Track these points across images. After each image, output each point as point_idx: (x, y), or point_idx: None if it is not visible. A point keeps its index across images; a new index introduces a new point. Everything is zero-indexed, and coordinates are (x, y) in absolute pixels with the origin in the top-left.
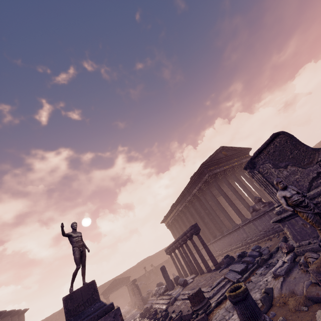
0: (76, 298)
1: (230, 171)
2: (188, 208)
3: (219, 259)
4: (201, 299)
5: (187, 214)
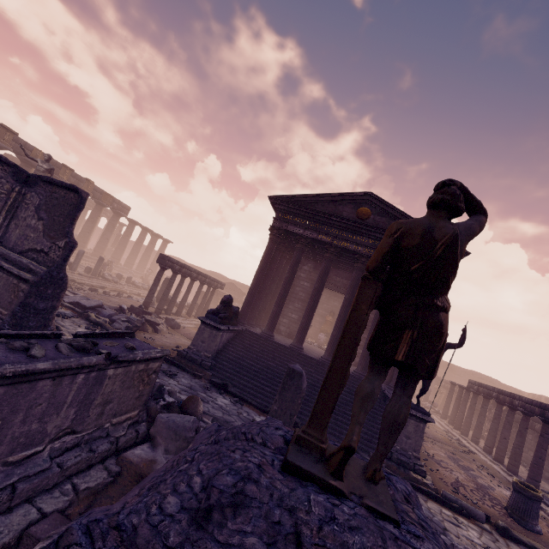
0: None
1: (327, 251)
2: None
3: None
4: None
5: None
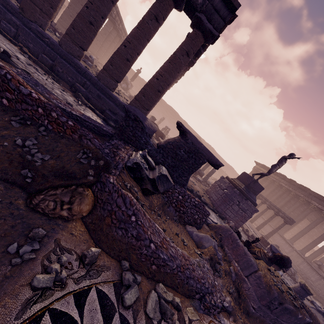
0: (255, 185)
1: None
2: (286, 193)
3: (255, 226)
4: (266, 246)
5: (279, 192)
